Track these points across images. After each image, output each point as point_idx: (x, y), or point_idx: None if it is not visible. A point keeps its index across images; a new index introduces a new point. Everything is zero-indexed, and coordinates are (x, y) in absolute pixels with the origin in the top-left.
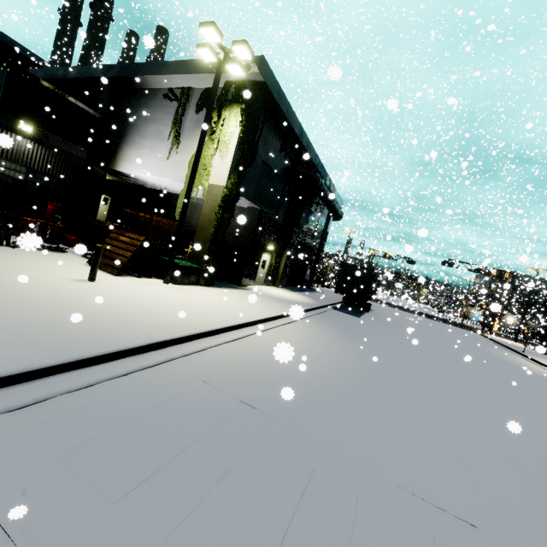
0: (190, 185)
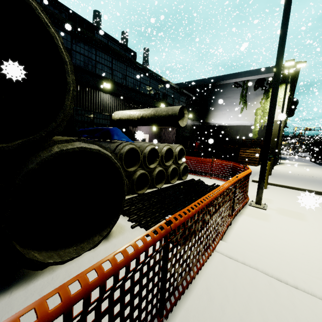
0: (280, 124)
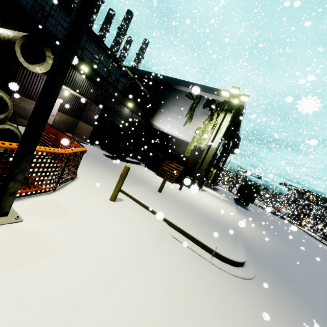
0: (209, 149)
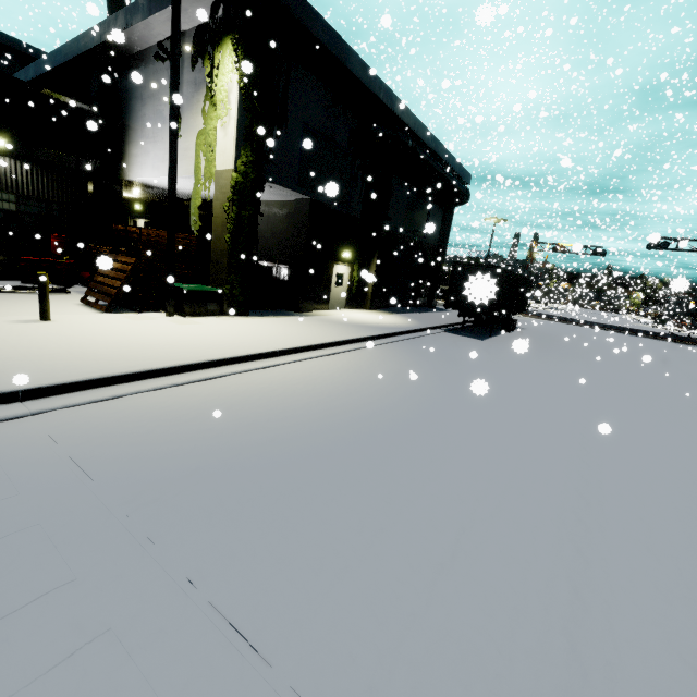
0: (170, 173)
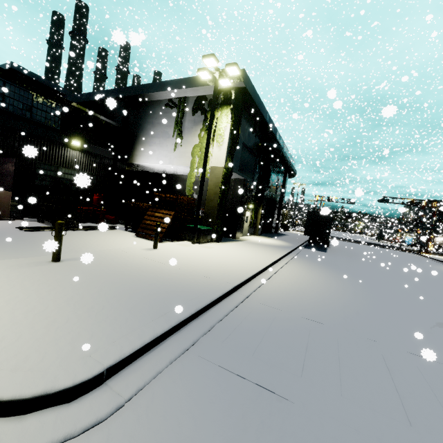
0: (204, 170)
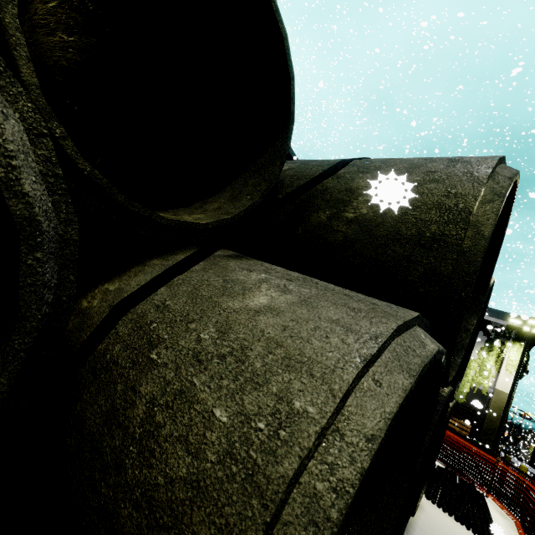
0: (509, 401)
